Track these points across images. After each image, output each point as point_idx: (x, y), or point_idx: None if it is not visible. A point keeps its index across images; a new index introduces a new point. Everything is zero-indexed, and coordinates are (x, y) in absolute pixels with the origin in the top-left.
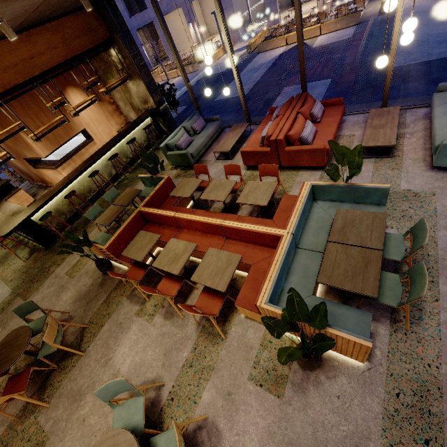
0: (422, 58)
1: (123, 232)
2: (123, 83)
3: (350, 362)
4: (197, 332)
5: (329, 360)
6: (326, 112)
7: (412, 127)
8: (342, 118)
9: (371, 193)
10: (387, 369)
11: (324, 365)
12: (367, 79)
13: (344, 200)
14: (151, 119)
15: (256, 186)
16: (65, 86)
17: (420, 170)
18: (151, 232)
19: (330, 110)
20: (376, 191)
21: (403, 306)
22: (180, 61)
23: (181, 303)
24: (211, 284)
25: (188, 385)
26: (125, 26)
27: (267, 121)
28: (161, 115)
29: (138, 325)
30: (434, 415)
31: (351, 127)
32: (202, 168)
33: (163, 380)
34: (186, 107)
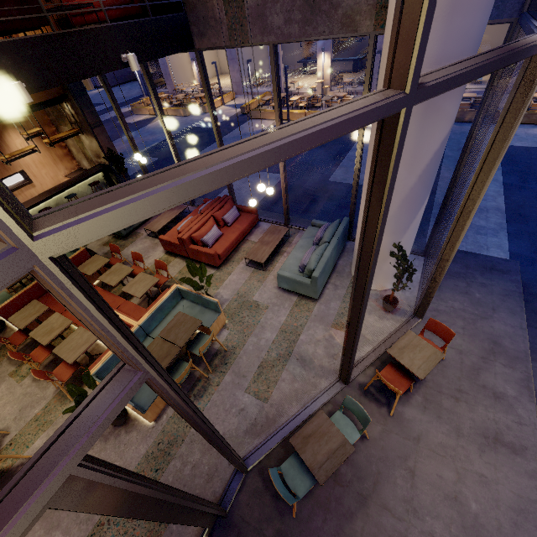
0: (351, 180)
1: (19, 298)
2: (73, 136)
3: (145, 422)
4: (54, 394)
5: (134, 420)
6: (240, 218)
7: (293, 247)
8: (259, 223)
9: (209, 303)
10: (163, 428)
11: (129, 423)
12: (306, 186)
13: (199, 303)
14: (103, 174)
15: (144, 278)
16: (6, 126)
17: (273, 287)
18: (42, 303)
19: (244, 216)
20: (211, 302)
21: (198, 387)
22: (131, 135)
23: (53, 369)
24: (65, 357)
25: (28, 434)
26: (82, 87)
27: (197, 211)
28: (114, 173)
29: (8, 384)
30: (170, 455)
31: (259, 234)
32: (116, 248)
33: (9, 430)
34: (157, 159)
